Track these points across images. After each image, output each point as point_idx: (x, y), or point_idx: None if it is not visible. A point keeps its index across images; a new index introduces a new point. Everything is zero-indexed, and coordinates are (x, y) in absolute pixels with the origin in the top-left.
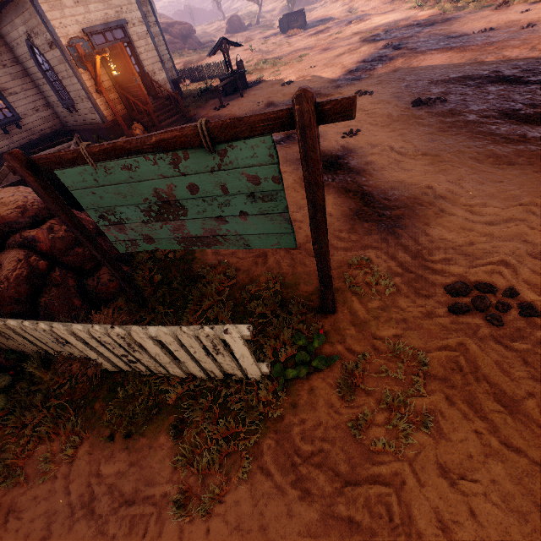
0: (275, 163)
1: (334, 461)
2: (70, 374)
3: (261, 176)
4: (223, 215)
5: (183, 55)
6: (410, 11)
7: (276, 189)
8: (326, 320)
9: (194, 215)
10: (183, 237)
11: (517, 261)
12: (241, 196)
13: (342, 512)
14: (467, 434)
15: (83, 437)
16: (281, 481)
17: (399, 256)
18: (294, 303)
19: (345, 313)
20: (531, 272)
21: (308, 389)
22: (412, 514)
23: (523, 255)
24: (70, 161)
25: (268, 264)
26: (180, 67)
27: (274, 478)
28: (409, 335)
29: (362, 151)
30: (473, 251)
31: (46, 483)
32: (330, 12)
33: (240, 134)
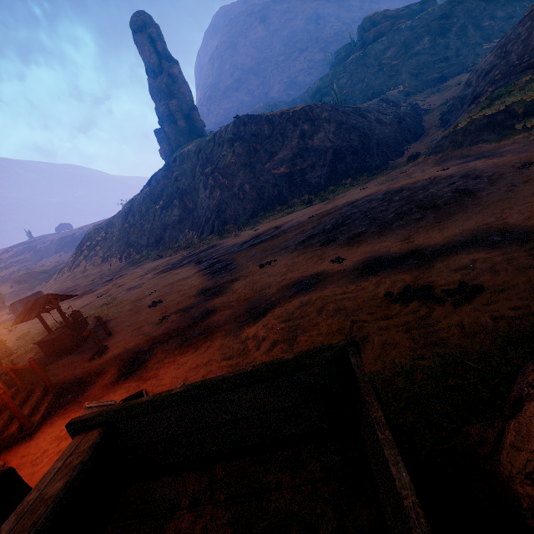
0: None
1: None
2: None
3: None
4: None
5: None
6: (160, 260)
7: None
8: None
9: None
10: None
11: None
12: None
13: None
14: None
15: None
16: None
17: None
18: None
19: None
20: None
21: None
22: None
23: None
24: None
25: None
26: None
27: None
28: None
29: (378, 253)
30: None
31: None
32: (65, 288)
33: None
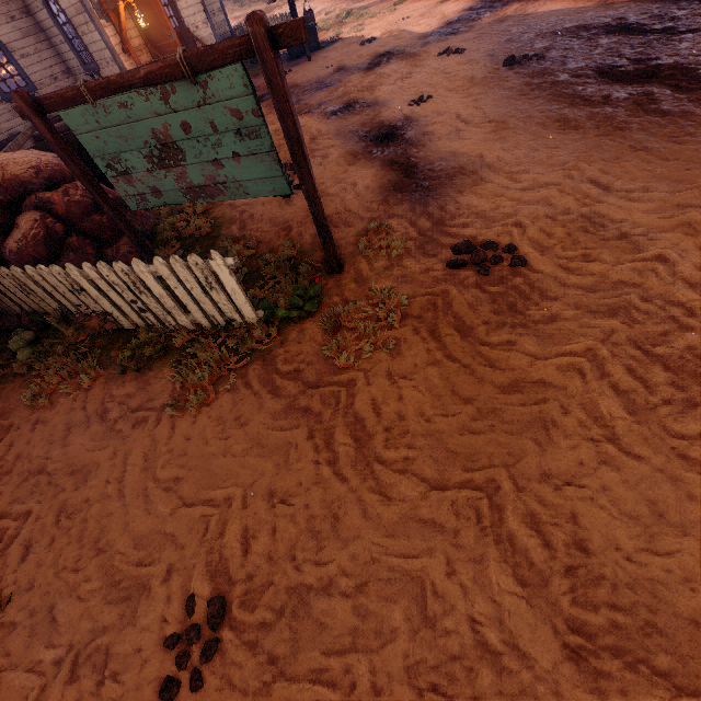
0: (251, 94)
1: (305, 375)
2: (89, 331)
3: (242, 109)
4: (218, 158)
5: (244, 5)
6: None
7: (259, 124)
8: (332, 280)
9: (193, 159)
10: (187, 187)
11: (531, 222)
12: (230, 134)
13: (301, 404)
14: (419, 352)
15: (99, 374)
16: (259, 390)
17: (420, 222)
18: (305, 265)
19: (351, 272)
20: (538, 230)
21: (299, 330)
22: (355, 402)
23: (540, 217)
24: (72, 101)
25: (290, 235)
26: (240, 22)
27: (254, 389)
28: (402, 286)
29: (424, 121)
30: (494, 215)
31: (67, 404)
32: None
33: (215, 63)
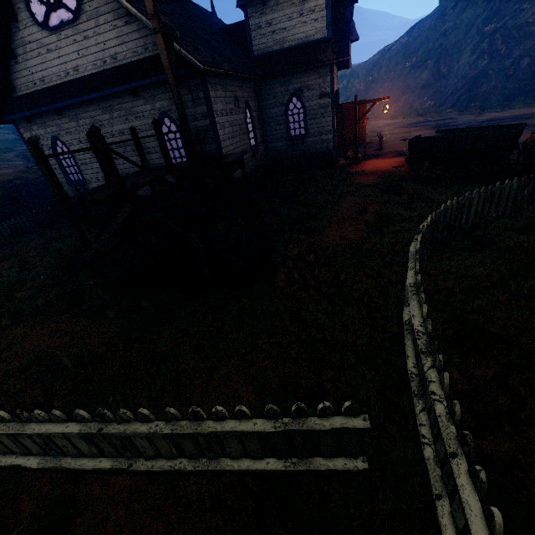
0: None
1: None
2: None
3: None
4: None
5: None
6: (392, 120)
7: None
8: None
9: None
10: None
11: None
12: None
13: None
14: None
15: None
16: None
17: None
18: None
19: None
20: None
21: None
22: None
23: None
24: None
25: None
26: None
27: None
28: None
29: None
30: None
31: None
32: None
33: None
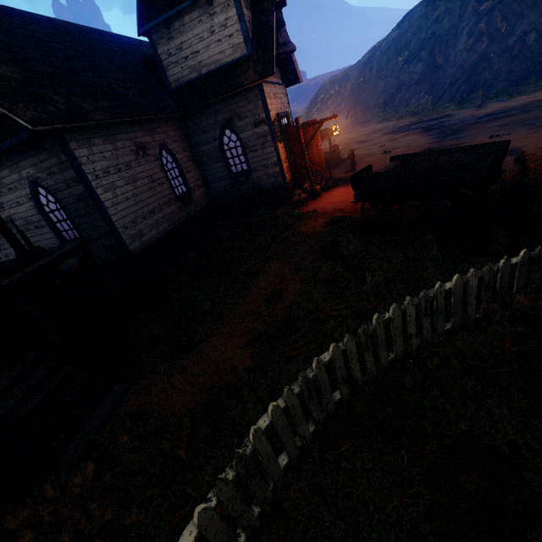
0: None
1: None
2: None
3: None
4: None
5: None
6: (385, 123)
7: None
8: None
9: None
10: None
11: None
12: None
13: None
14: None
15: None
16: None
17: None
18: None
19: None
20: None
21: None
22: None
23: None
24: None
25: None
26: None
27: None
28: None
29: None
30: None
31: None
32: None
33: None
